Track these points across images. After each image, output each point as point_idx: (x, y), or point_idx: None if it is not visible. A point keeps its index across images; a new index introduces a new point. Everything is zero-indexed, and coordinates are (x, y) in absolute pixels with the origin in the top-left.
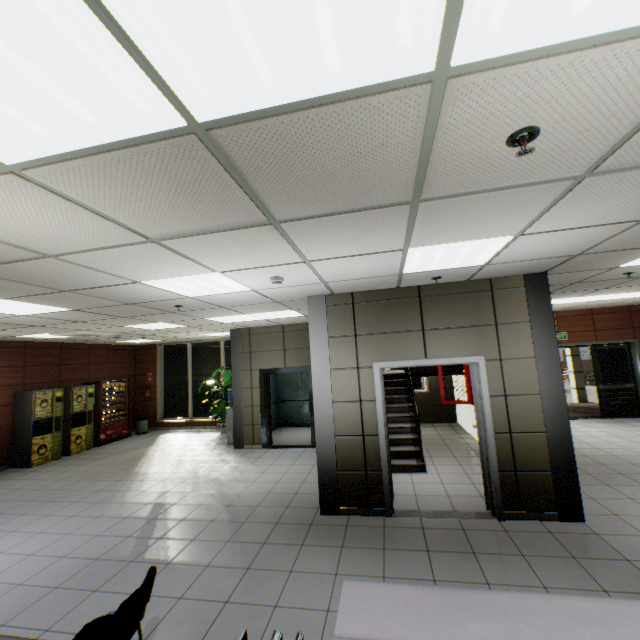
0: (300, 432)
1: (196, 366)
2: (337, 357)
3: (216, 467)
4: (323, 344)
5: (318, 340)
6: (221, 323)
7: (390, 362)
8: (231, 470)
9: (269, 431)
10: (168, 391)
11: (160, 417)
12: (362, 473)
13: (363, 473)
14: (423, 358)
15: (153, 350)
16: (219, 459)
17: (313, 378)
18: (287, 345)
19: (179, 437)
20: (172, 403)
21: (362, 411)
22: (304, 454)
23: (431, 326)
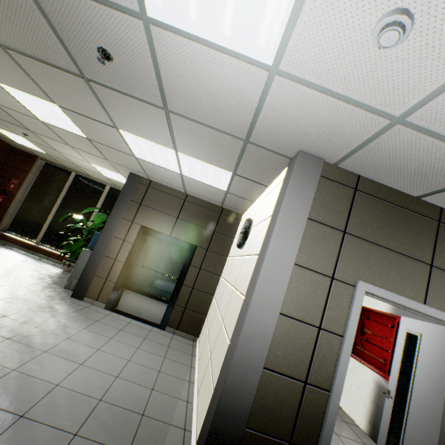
0: (147, 302)
1: (70, 196)
2: (309, 250)
3: (37, 316)
4: (298, 223)
5: (293, 214)
6: (130, 154)
7: (382, 289)
8: (56, 329)
9: (120, 292)
10: (26, 206)
11: (2, 228)
12: (282, 444)
13: (284, 444)
14: (421, 302)
15: (31, 160)
16: (46, 305)
17: (265, 265)
18: (182, 215)
19: (12, 257)
20: (24, 220)
21: (317, 343)
22: (152, 335)
23: (442, 265)
